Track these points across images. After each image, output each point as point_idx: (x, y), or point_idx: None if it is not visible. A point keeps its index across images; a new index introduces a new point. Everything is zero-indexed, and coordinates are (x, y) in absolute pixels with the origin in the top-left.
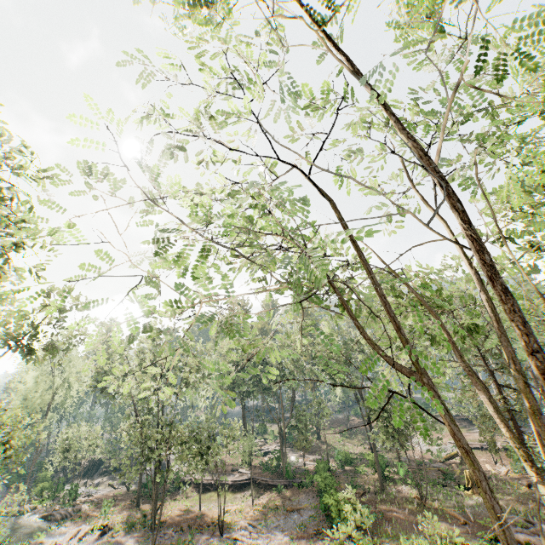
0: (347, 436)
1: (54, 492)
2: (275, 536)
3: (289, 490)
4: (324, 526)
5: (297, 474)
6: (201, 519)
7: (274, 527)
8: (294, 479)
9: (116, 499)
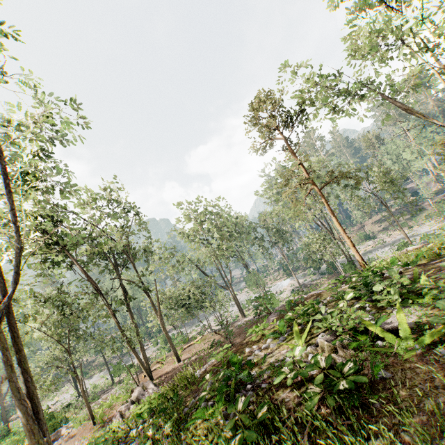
0: None
1: None
2: None
3: None
4: None
5: None
6: None
7: None
8: None
9: None
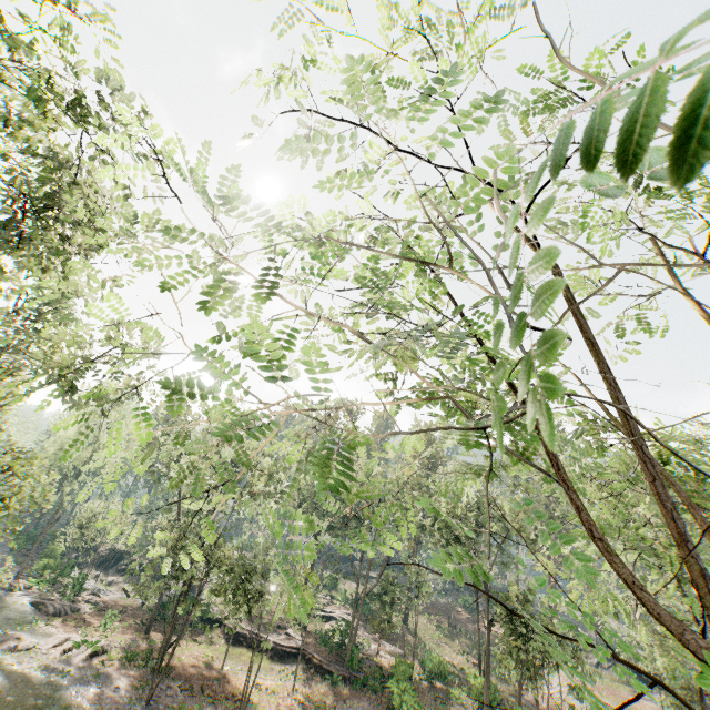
0: (445, 633)
1: (57, 575)
2: None
3: (347, 686)
4: None
5: (364, 666)
6: (220, 682)
7: None
8: (358, 672)
9: (124, 612)
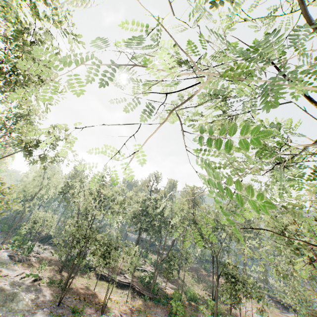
0: (195, 280)
1: (21, 244)
2: None
3: (151, 302)
4: None
5: (159, 293)
6: (93, 296)
7: None
8: (156, 295)
9: (51, 262)
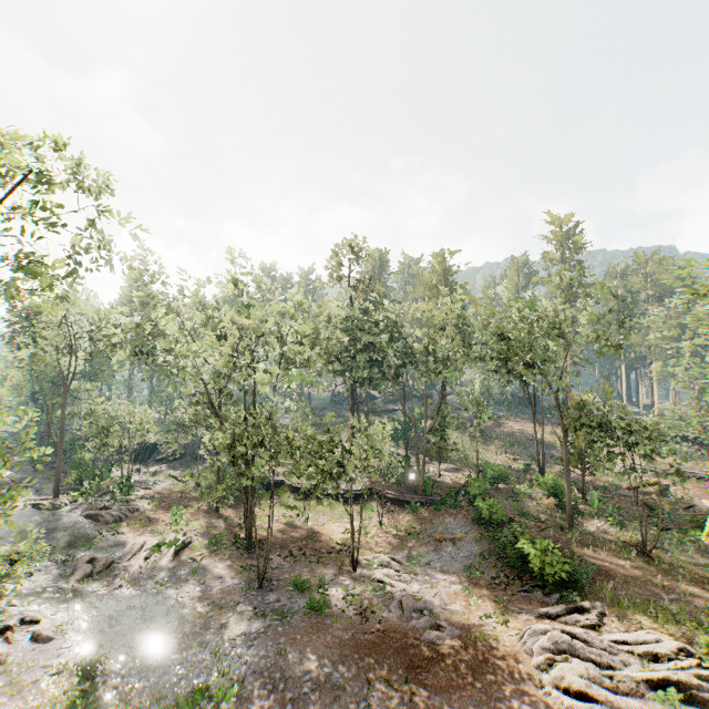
0: (480, 441)
1: (97, 483)
2: (438, 582)
3: (427, 510)
4: (505, 573)
5: (433, 489)
6: (314, 540)
7: (426, 565)
8: (431, 496)
9: (184, 498)
